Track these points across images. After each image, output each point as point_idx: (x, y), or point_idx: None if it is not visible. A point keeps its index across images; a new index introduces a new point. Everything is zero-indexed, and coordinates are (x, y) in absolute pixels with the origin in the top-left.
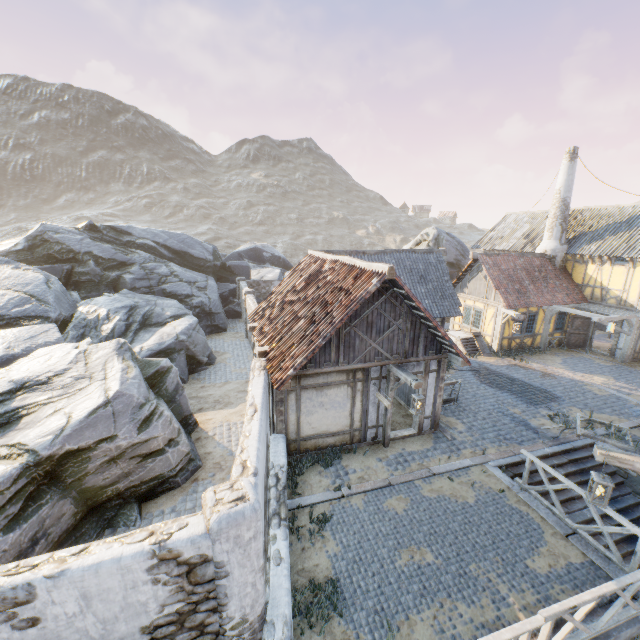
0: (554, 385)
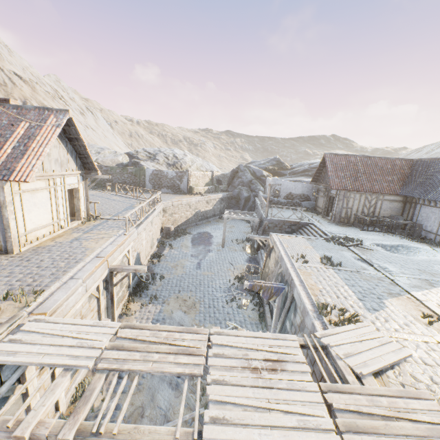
0: (426, 262)
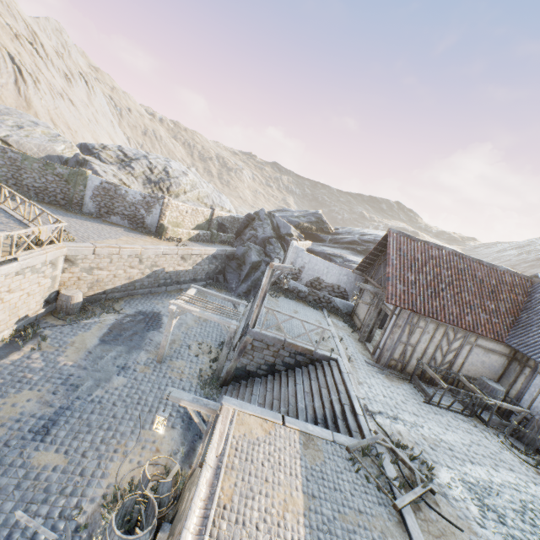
0: None
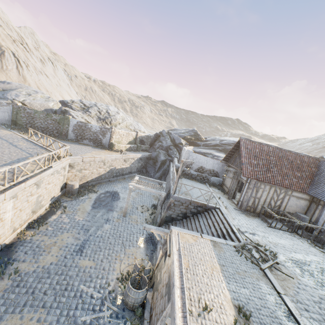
0: None
